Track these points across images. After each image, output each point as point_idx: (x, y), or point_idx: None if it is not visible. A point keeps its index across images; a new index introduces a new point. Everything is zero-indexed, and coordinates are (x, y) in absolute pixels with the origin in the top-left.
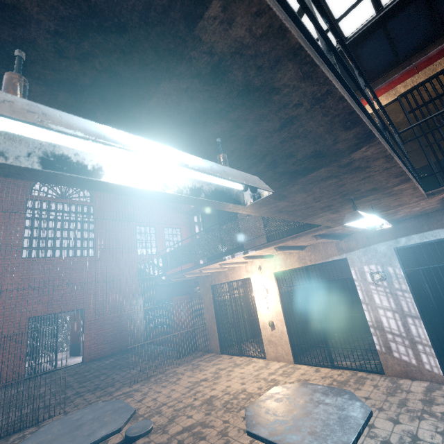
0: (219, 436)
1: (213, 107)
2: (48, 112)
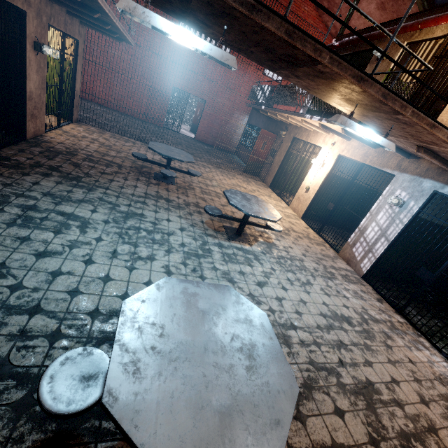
0: (226, 203)
1: (216, 13)
2: (152, 15)
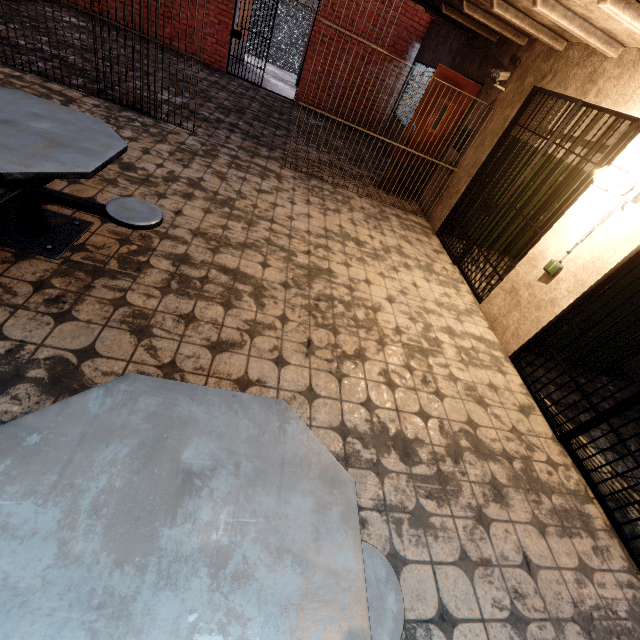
0: (244, 326)
1: None
2: None
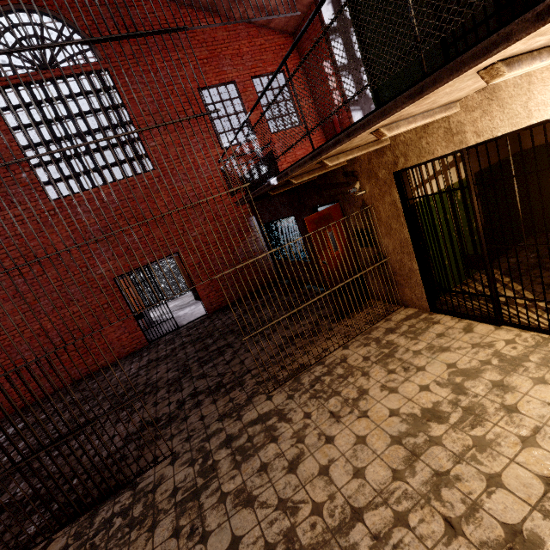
0: None
1: None
2: None
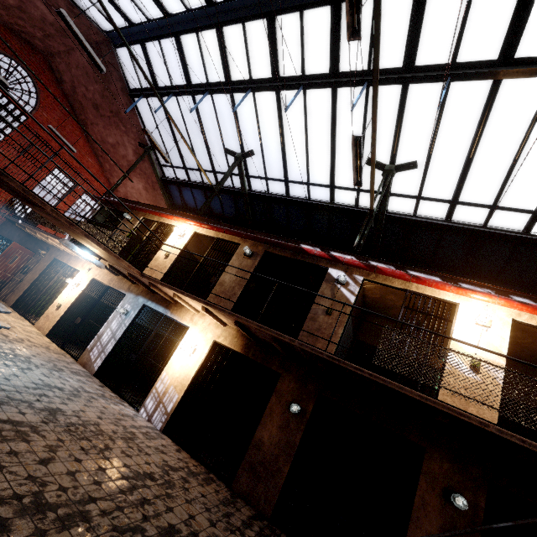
0: None
1: None
2: None
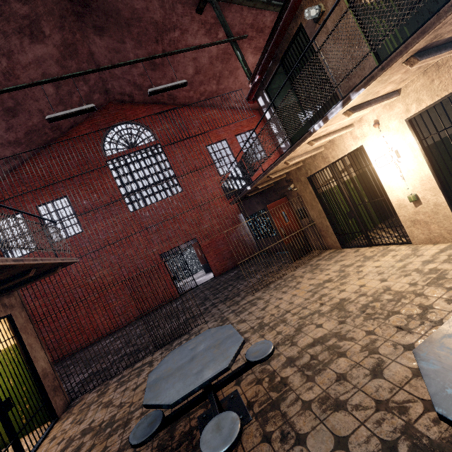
0: (365, 353)
1: None
2: None
